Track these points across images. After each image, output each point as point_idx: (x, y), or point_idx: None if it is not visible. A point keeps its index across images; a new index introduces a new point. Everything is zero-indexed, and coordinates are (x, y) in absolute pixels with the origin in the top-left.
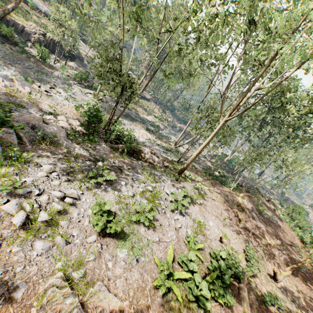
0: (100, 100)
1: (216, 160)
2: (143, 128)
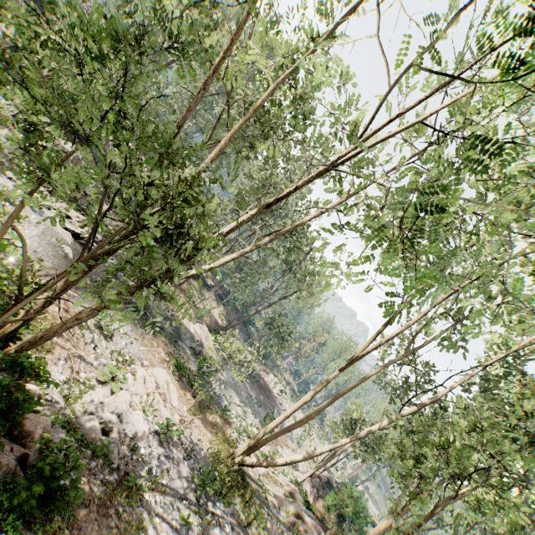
0: (80, 241)
1: (326, 505)
2: (165, 360)
